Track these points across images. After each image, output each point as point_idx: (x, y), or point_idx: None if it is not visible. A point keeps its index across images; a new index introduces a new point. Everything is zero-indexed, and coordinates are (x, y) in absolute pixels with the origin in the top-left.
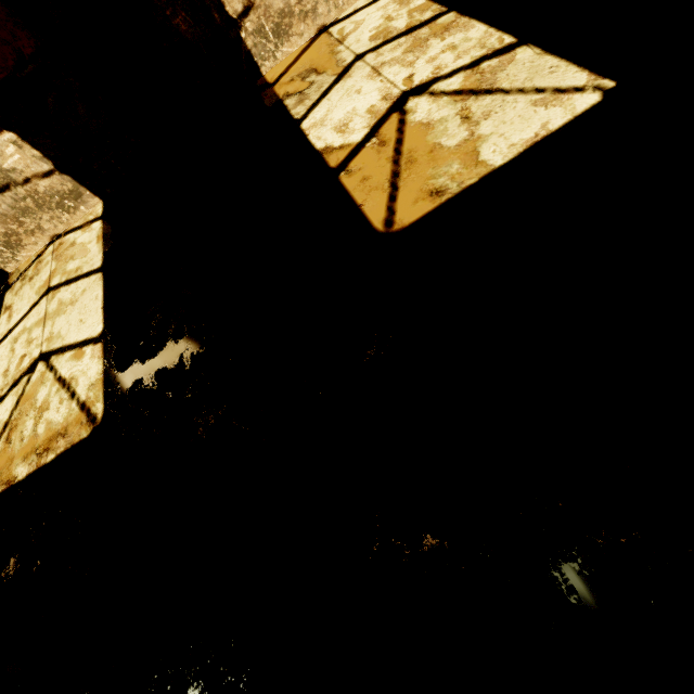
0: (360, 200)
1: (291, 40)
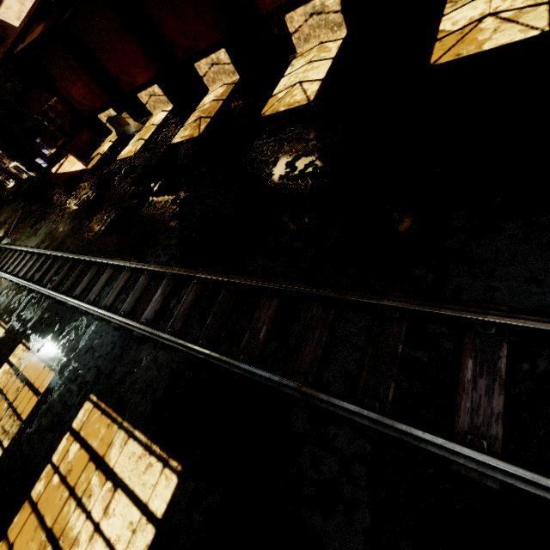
0: (435, 52)
1: None
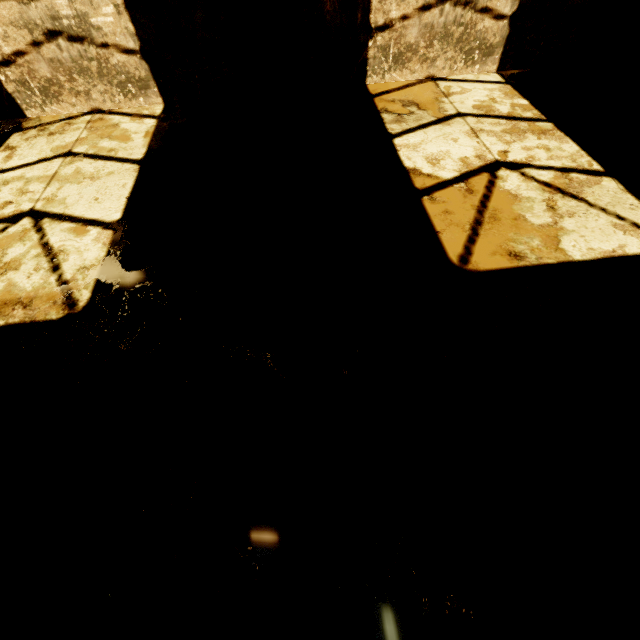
0: (439, 227)
1: (403, 71)
